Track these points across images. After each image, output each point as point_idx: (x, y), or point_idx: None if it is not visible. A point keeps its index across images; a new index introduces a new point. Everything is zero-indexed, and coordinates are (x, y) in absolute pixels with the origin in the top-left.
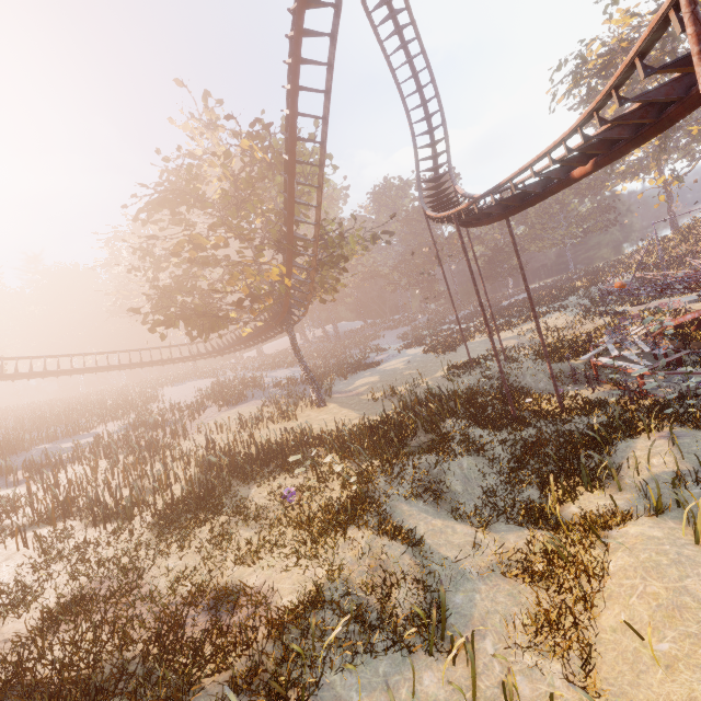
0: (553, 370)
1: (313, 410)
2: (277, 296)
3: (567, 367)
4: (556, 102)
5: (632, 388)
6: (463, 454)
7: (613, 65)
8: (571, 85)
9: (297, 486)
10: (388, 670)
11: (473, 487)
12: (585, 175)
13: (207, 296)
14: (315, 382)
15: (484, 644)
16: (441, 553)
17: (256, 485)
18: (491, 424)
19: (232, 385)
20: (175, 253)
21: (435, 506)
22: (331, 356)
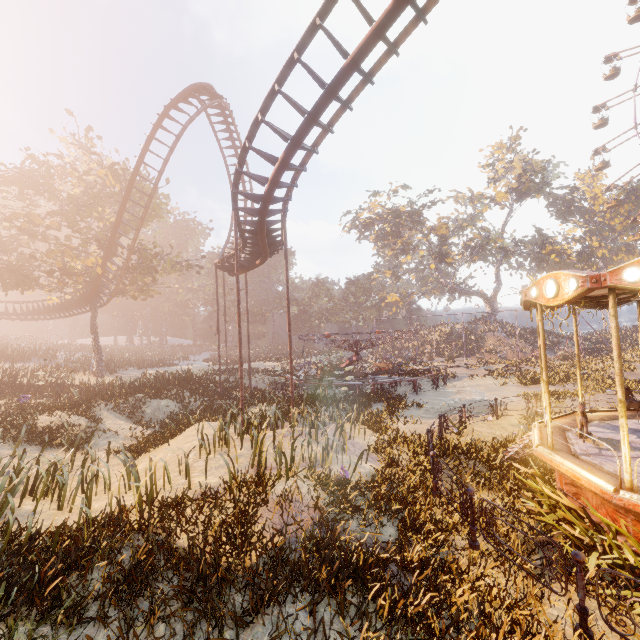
0: (269, 381)
1: (90, 377)
2: (90, 279)
3: (277, 380)
4: (347, 232)
5: (285, 387)
6: (167, 399)
7: (371, 225)
8: (349, 226)
9: (36, 403)
10: (34, 450)
11: (160, 415)
12: (259, 264)
13: (27, 261)
14: (101, 356)
15: (100, 452)
16: (110, 430)
17: (0, 398)
18: (200, 392)
19: (21, 349)
20: (8, 219)
21: (129, 419)
22: (141, 355)
